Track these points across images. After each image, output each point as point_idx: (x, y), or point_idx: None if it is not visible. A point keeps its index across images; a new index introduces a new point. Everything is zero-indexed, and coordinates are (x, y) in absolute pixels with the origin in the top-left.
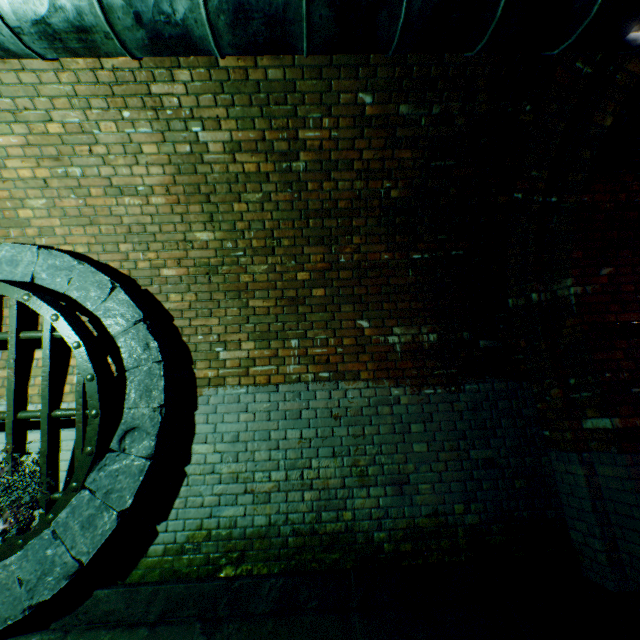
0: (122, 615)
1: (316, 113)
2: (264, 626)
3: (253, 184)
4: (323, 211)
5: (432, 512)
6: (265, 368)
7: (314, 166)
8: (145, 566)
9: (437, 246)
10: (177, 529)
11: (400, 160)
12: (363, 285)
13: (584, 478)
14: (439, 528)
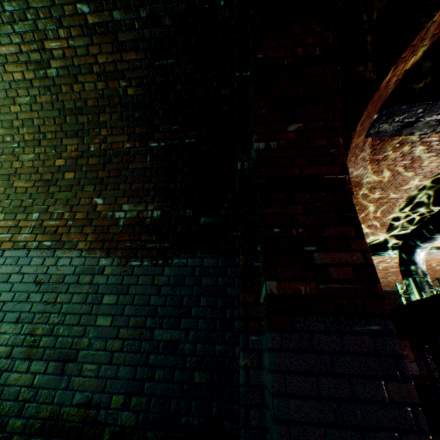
0: None
1: (52, 25)
2: None
3: (23, 89)
4: (77, 109)
5: (85, 401)
6: (2, 236)
7: (64, 72)
8: None
9: (172, 135)
10: None
11: (129, 62)
12: (107, 169)
13: (244, 371)
14: (84, 425)
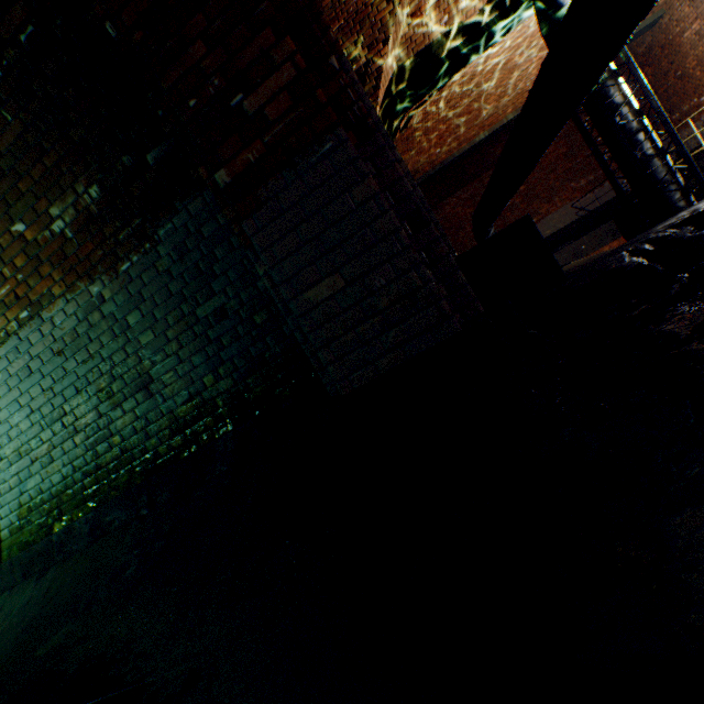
0: (3, 586)
1: None
2: (73, 559)
3: None
4: None
5: (187, 398)
6: None
7: None
8: (7, 548)
9: None
10: (8, 514)
11: None
12: None
13: (266, 278)
14: (200, 410)
